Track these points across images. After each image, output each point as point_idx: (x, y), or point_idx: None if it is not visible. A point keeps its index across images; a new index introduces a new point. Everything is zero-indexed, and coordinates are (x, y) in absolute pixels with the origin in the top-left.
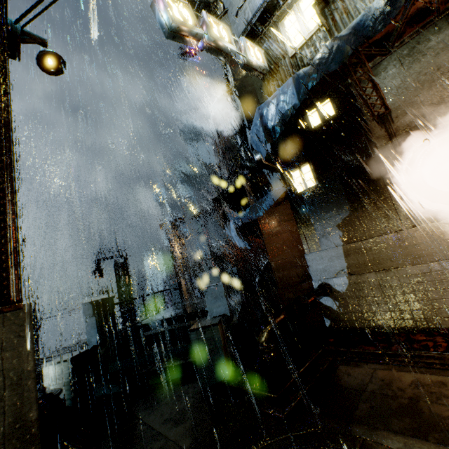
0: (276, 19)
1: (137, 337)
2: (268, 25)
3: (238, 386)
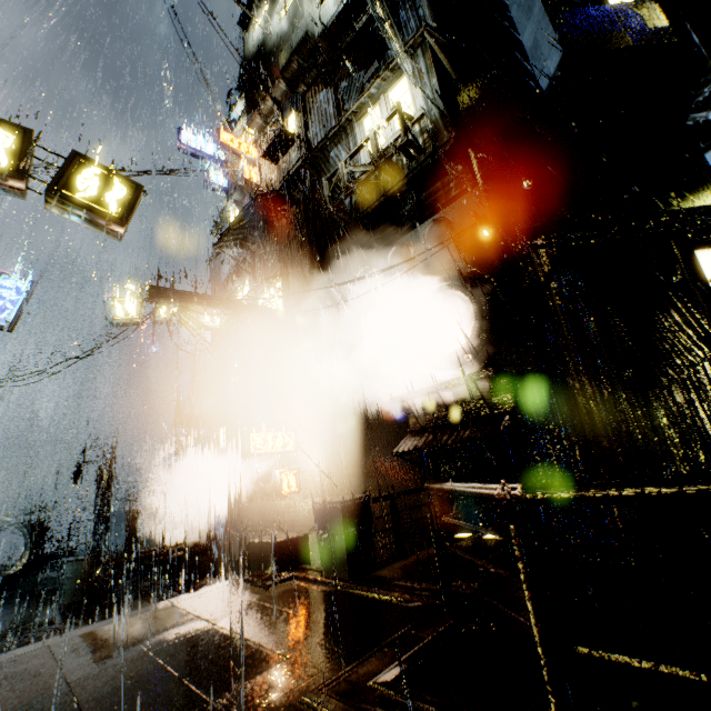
0: (233, 291)
1: (57, 561)
2: (226, 295)
3: (76, 604)
